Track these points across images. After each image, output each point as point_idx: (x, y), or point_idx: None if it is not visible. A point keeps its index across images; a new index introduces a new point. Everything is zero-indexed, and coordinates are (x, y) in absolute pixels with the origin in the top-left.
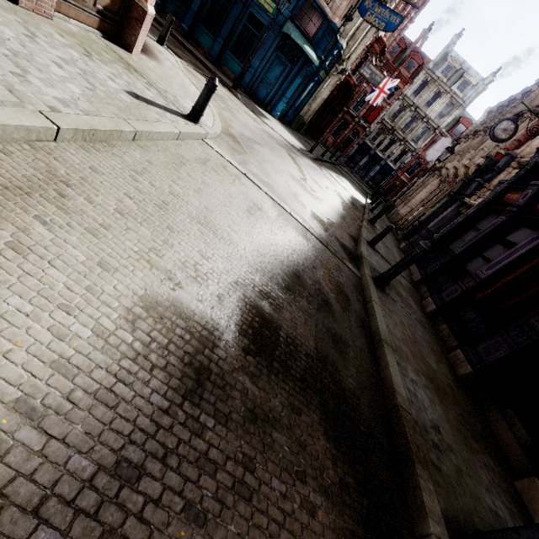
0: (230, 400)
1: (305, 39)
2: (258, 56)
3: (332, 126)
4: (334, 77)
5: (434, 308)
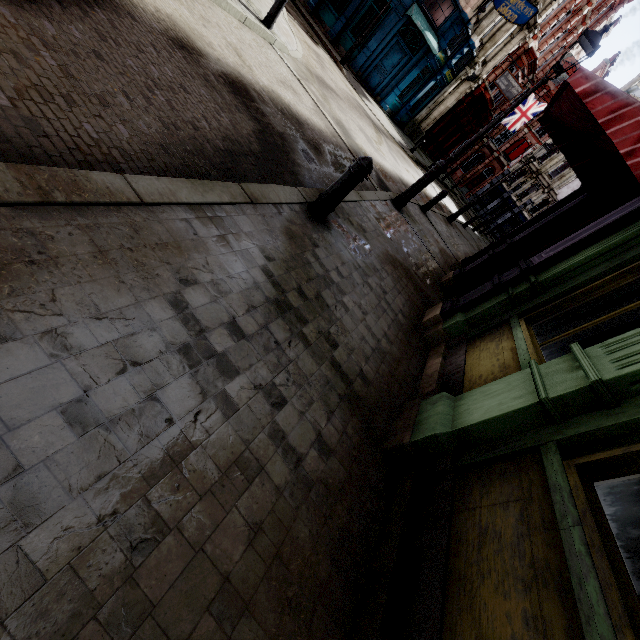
0: (196, 66)
1: (430, 27)
2: (377, 39)
3: (464, 158)
4: (465, 84)
5: (459, 262)
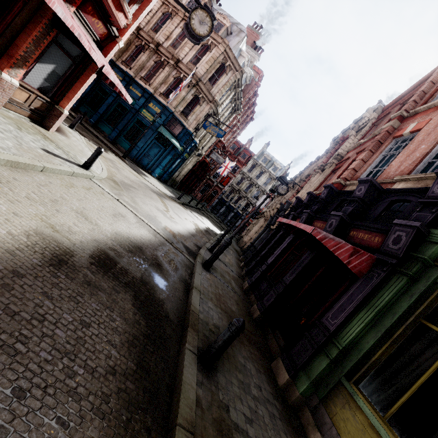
0: (76, 274)
1: (172, 136)
2: (142, 142)
3: (200, 187)
4: (195, 157)
5: (247, 286)
